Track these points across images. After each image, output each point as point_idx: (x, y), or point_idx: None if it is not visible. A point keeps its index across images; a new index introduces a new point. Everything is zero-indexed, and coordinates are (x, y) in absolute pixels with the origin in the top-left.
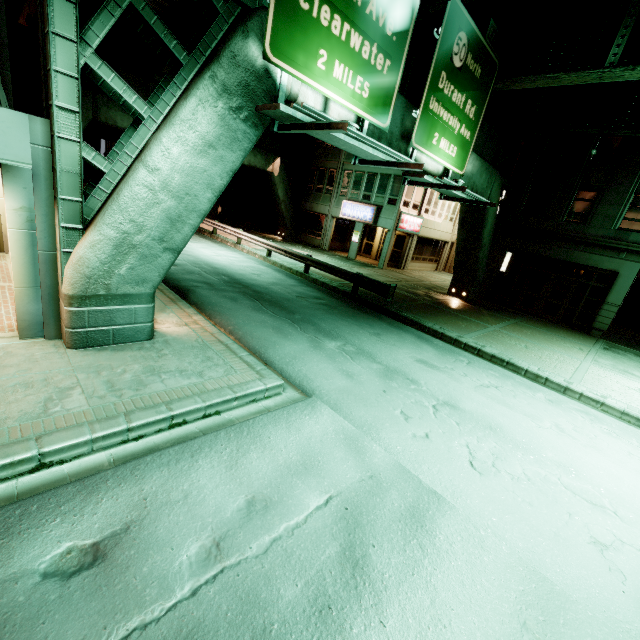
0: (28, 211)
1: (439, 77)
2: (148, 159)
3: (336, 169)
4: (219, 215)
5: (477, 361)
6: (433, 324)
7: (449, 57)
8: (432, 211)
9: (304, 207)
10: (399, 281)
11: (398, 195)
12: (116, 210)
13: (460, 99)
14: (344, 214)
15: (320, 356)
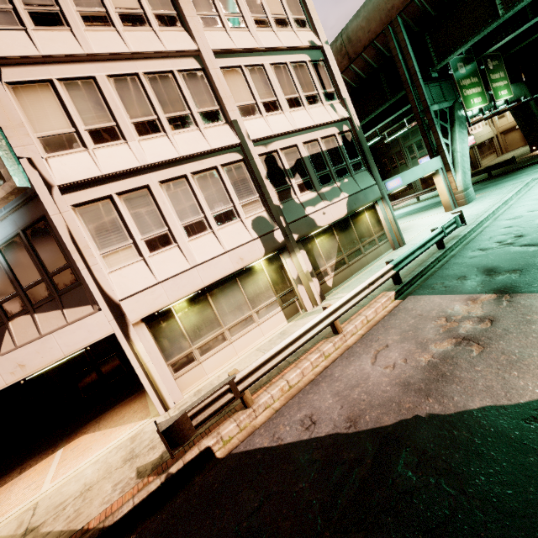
0: (443, 178)
1: (490, 77)
2: (458, 151)
3: (400, 150)
4: None
5: None
6: None
7: (489, 69)
8: (473, 128)
9: None
10: None
11: None
12: (460, 165)
13: (497, 75)
14: None
15: (526, 178)
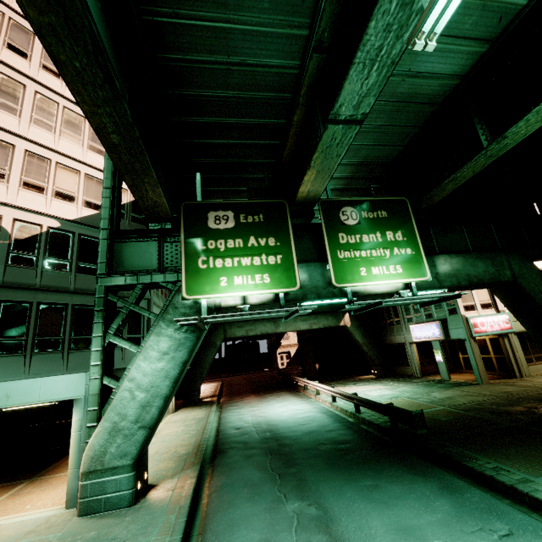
0: (82, 420)
1: (337, 238)
2: (129, 374)
3: None
4: (318, 371)
5: (532, 531)
6: (485, 461)
7: (340, 224)
8: None
9: (385, 342)
10: (493, 397)
11: (454, 303)
12: (110, 409)
13: (374, 237)
14: (416, 337)
15: (261, 522)
